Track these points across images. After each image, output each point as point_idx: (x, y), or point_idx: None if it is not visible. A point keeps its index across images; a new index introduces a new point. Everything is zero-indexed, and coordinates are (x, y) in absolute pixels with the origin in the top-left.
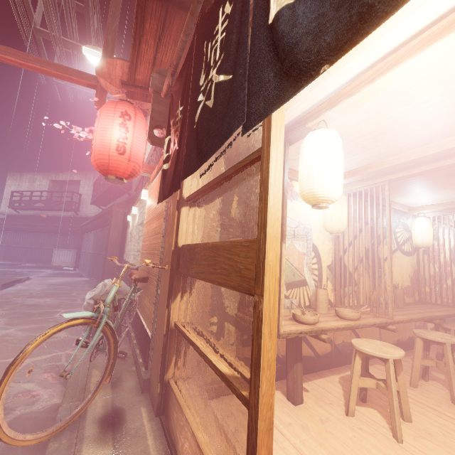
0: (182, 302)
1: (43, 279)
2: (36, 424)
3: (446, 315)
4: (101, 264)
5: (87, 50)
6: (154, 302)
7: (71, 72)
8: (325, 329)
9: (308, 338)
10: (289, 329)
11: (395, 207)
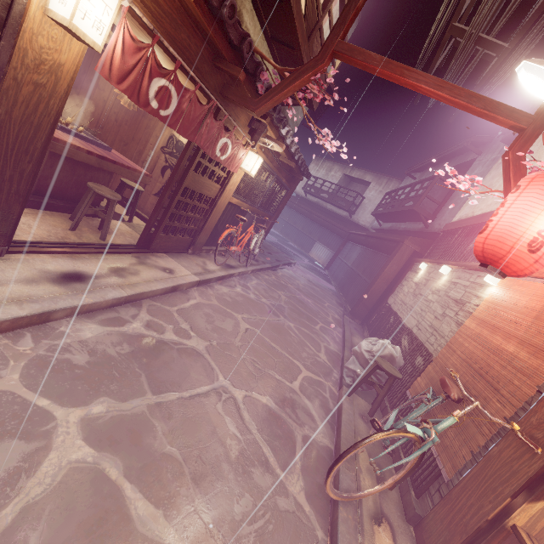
0: (540, 512)
1: (304, 270)
2: (318, 458)
3: None
4: (356, 287)
5: (526, 66)
6: (474, 452)
7: (501, 109)
8: None
9: None
10: None
11: None
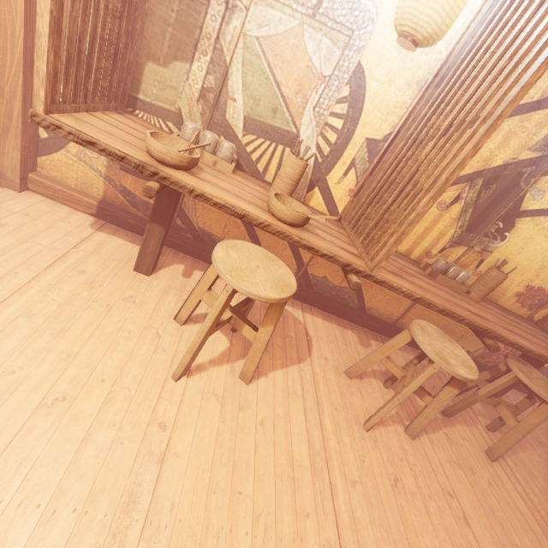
0: None
1: None
2: None
3: (527, 349)
4: None
5: None
6: None
7: None
8: (166, 177)
9: (258, 233)
10: (80, 128)
11: None
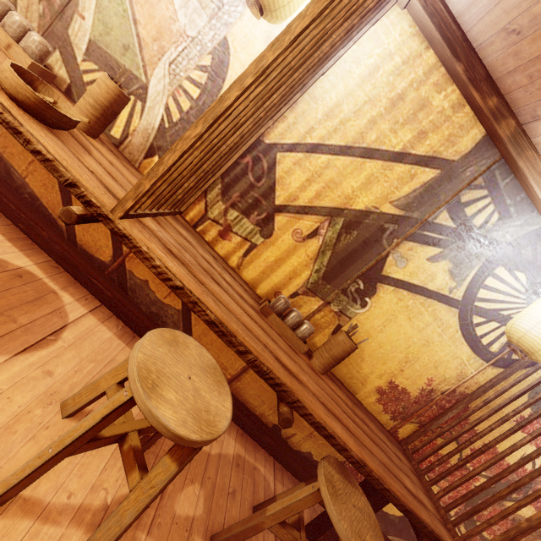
0: None
1: None
2: None
3: (341, 443)
4: None
5: None
6: None
7: None
8: None
9: None
10: None
11: None
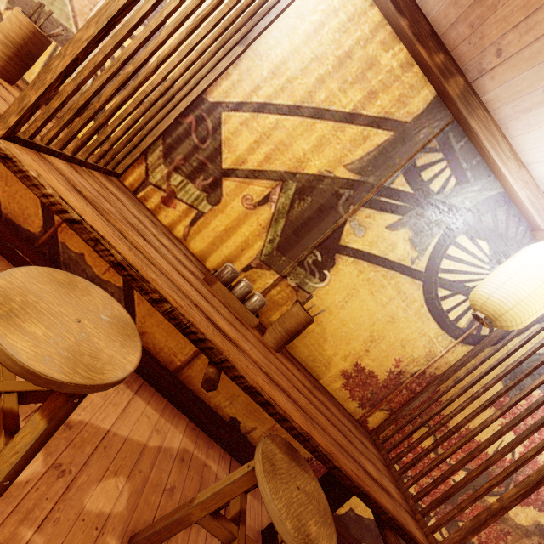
0: None
1: None
2: None
3: (280, 412)
4: None
5: None
6: None
7: None
8: None
9: None
10: None
11: (509, 172)
